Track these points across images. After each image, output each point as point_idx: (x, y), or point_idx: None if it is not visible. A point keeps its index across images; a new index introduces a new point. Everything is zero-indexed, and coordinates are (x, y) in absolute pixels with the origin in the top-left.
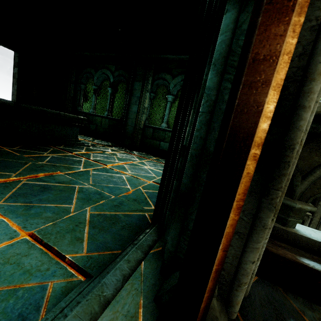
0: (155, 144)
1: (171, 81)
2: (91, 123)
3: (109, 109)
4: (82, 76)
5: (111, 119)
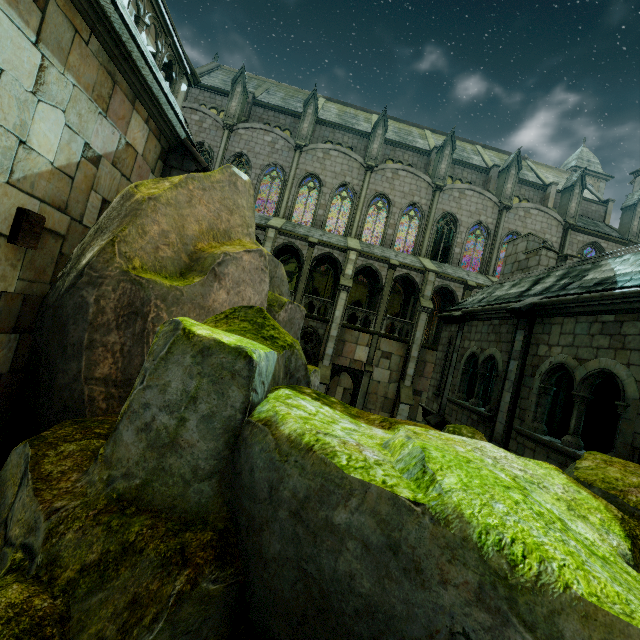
0: None
1: None
2: None
3: None
4: None
5: None
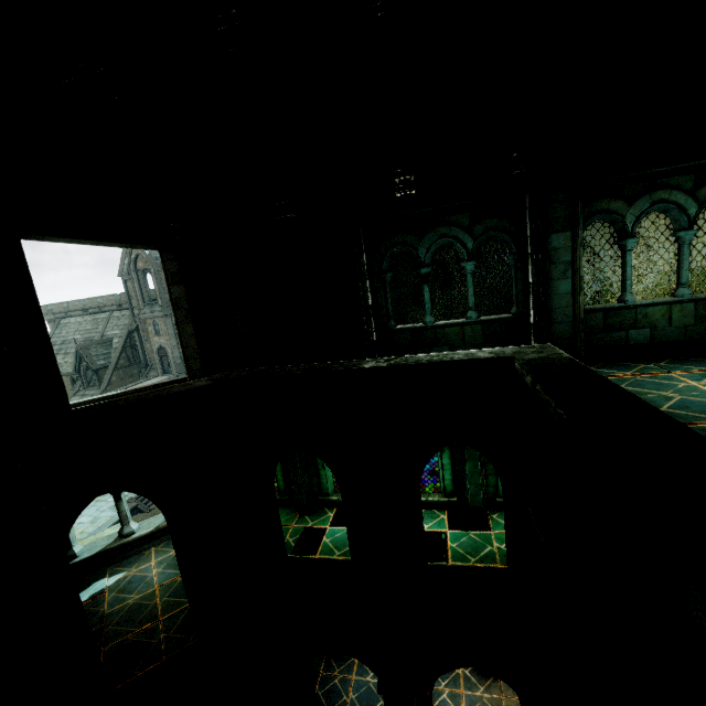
0: (617, 338)
1: (626, 211)
2: (433, 345)
3: (474, 304)
4: (381, 257)
5: (488, 321)
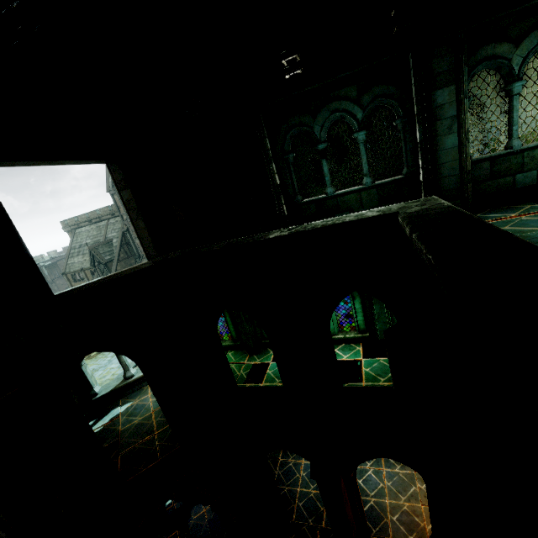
0: (504, 184)
1: (513, 54)
2: (335, 213)
3: (368, 171)
4: (282, 140)
5: (382, 185)
